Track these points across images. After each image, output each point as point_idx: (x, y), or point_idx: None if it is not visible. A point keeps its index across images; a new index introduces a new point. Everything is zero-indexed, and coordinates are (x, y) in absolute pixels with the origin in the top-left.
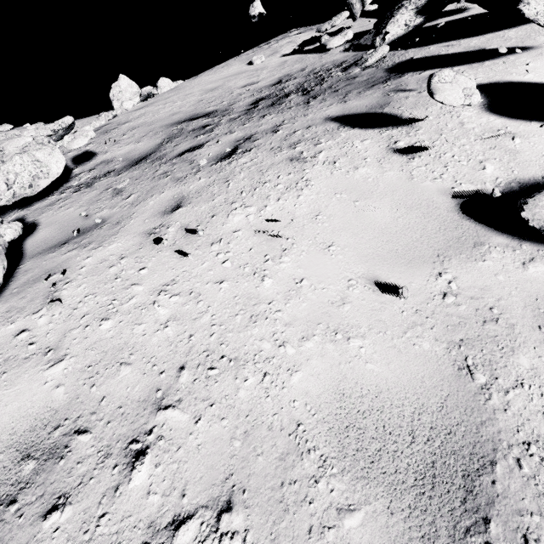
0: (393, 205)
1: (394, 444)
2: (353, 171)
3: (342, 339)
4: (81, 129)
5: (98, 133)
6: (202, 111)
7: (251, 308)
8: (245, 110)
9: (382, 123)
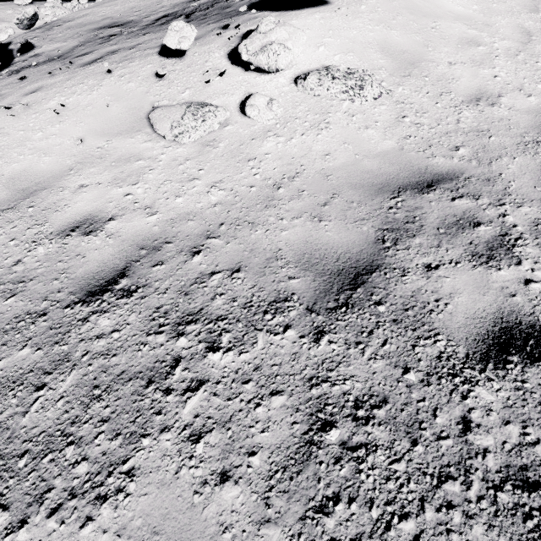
0: (125, 107)
1: (25, 183)
2: (126, 84)
3: (43, 156)
4: (7, 26)
5: (45, 29)
6: (123, 20)
7: (23, 142)
8: (146, 25)
9: (173, 54)
